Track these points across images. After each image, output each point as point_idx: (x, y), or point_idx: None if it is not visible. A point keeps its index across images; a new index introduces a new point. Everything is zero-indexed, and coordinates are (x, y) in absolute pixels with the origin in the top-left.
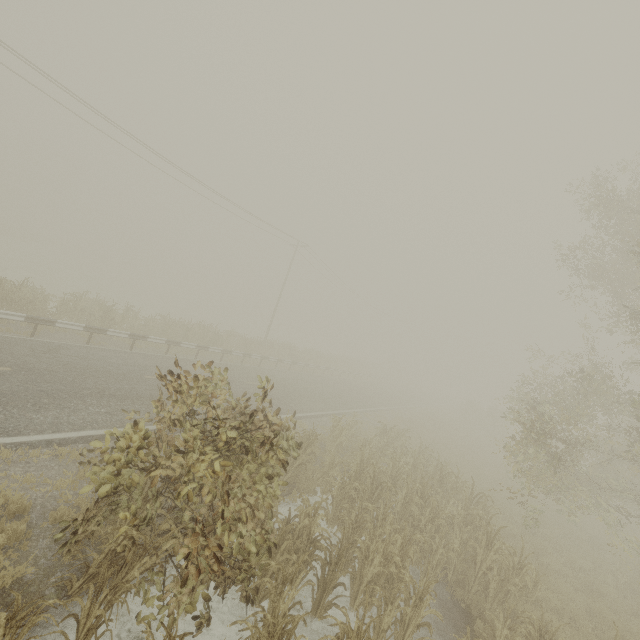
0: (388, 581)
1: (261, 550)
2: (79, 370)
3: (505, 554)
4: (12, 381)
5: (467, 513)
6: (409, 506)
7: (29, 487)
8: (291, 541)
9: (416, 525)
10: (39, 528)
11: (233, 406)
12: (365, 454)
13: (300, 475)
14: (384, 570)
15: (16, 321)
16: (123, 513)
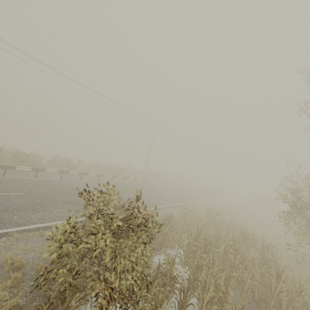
0: (219, 300)
1: (142, 286)
2: (55, 191)
3: (289, 283)
4: (23, 199)
5: (262, 257)
6: (227, 254)
7: (26, 252)
8: (160, 279)
9: (232, 265)
10: (29, 275)
11: (121, 205)
12: (200, 225)
13: (165, 239)
14: (216, 295)
15: (29, 171)
16: (62, 269)
